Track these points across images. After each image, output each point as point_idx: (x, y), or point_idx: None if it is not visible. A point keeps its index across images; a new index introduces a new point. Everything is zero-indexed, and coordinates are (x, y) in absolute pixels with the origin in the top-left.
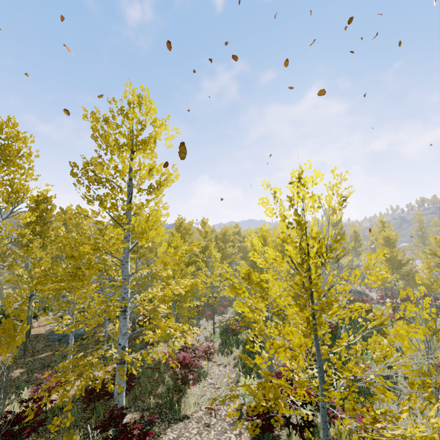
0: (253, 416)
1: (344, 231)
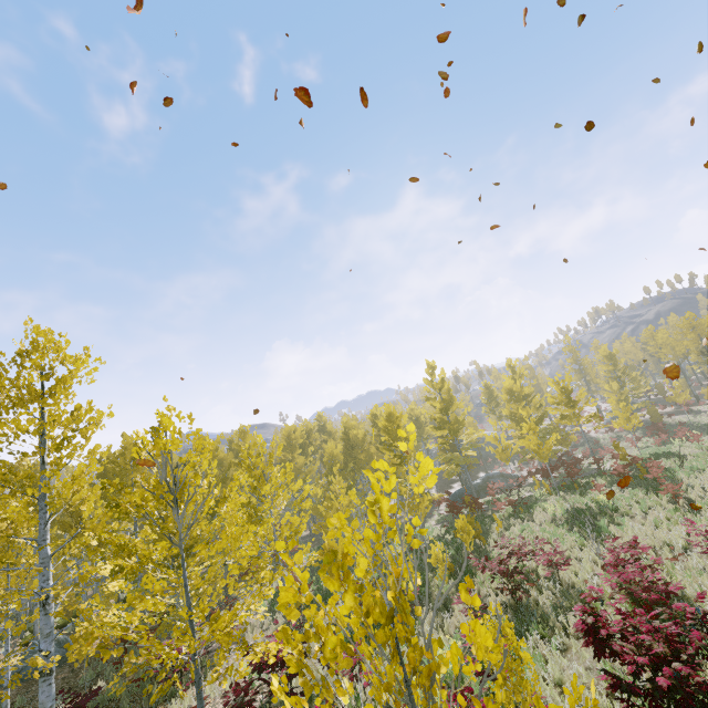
0: (255, 700)
1: (451, 395)
